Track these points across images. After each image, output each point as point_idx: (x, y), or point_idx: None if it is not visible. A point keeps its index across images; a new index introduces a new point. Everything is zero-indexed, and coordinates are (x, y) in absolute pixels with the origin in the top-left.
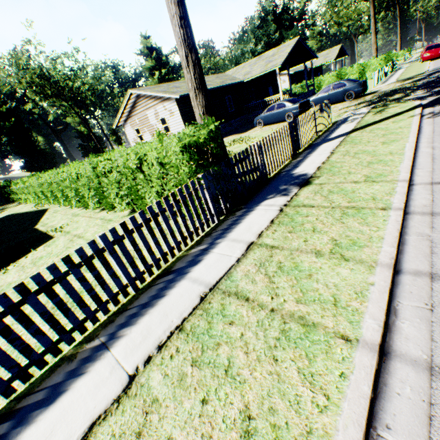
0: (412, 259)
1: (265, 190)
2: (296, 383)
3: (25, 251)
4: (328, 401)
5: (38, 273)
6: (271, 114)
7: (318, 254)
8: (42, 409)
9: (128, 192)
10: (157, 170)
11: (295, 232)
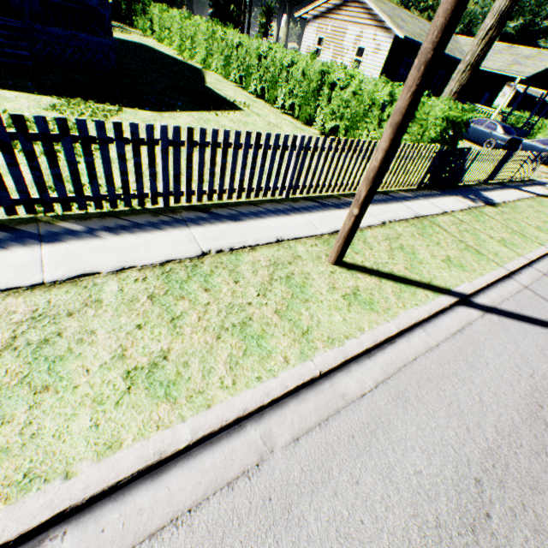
0: (539, 267)
1: (456, 190)
2: (471, 261)
3: (221, 107)
4: (484, 270)
5: (359, 140)
6: (474, 128)
7: (491, 238)
8: (334, 208)
9: (352, 117)
10: None
11: (478, 223)
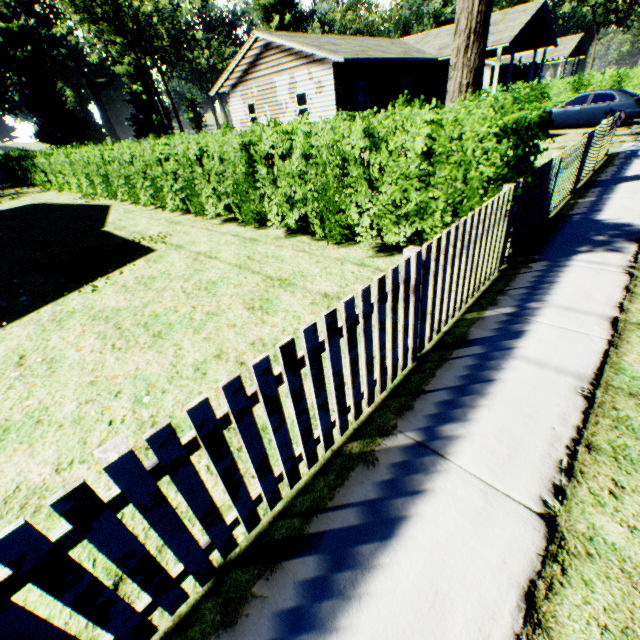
0: None
1: (560, 237)
2: None
3: (112, 264)
4: None
5: (352, 298)
6: None
7: None
8: (374, 544)
9: (319, 196)
10: (413, 164)
11: None
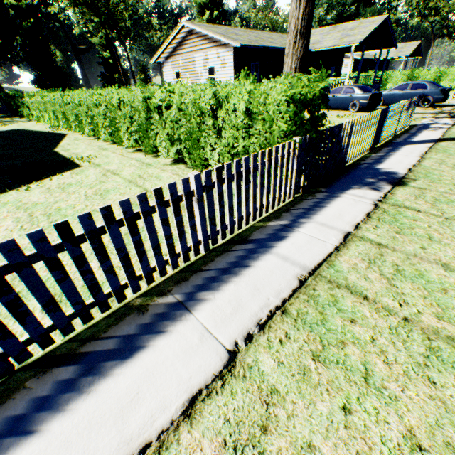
0: None
1: (346, 177)
2: None
3: (48, 173)
4: None
5: (128, 199)
6: (335, 97)
7: (447, 268)
8: (116, 361)
9: (186, 136)
10: (240, 119)
11: (404, 234)
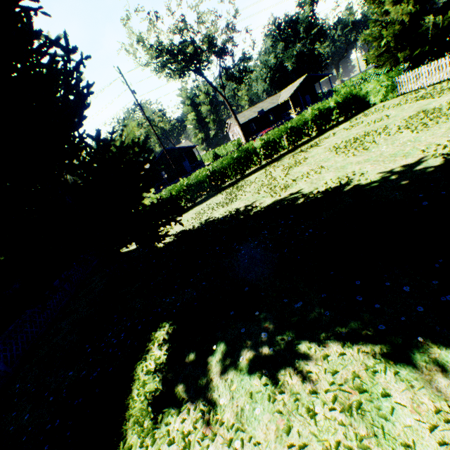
0: None
1: None
2: None
3: None
4: None
5: None
6: None
7: None
8: None
9: None
10: None
11: None
